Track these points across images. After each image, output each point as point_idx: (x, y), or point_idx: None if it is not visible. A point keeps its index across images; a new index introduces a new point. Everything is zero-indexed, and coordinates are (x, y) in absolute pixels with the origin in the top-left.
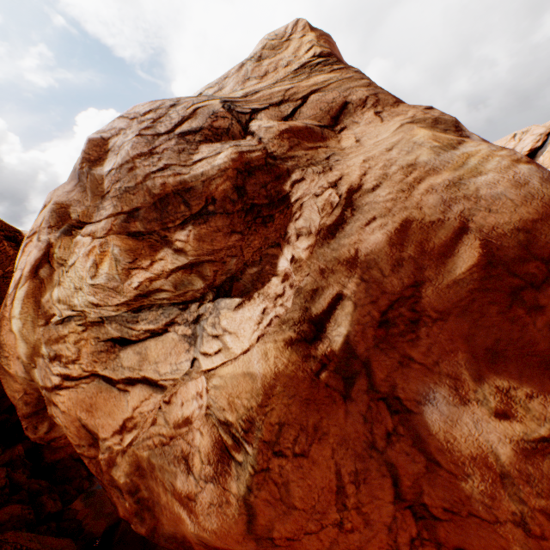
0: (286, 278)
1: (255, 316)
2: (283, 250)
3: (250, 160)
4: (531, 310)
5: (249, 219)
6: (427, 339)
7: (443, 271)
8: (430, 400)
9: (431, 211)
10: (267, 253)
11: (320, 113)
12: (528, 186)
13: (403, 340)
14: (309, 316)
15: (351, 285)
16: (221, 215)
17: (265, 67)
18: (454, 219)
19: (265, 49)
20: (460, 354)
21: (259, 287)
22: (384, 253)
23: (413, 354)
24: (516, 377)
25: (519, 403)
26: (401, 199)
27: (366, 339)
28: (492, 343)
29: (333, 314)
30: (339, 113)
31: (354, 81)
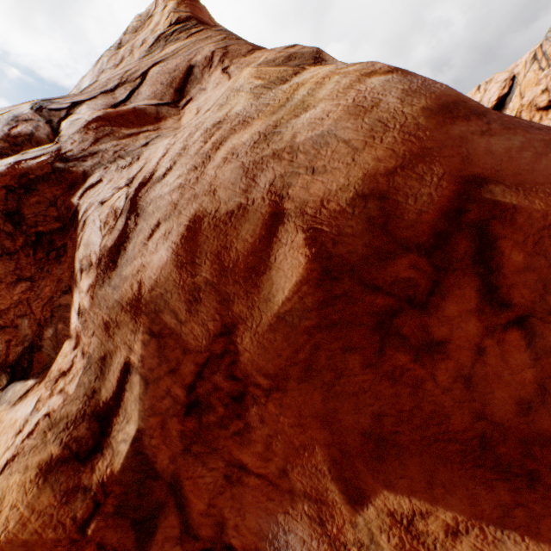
0: (78, 341)
1: (22, 418)
2: (73, 296)
3: (28, 169)
4: (422, 353)
5: (42, 256)
6: (263, 428)
7: (259, 301)
8: (280, 548)
9: (229, 193)
10: (60, 304)
11: (160, 88)
12: (378, 110)
13: (226, 434)
14: (95, 406)
15: (138, 346)
16: (0, 258)
17: (121, 53)
18: (261, 200)
19: (128, 34)
20: (319, 451)
21: (56, 358)
22: (173, 282)
23: (246, 458)
24: (425, 489)
25: (435, 549)
26: (191, 183)
27: (170, 439)
28: (372, 422)
29: (122, 398)
30: (184, 82)
31: (208, 39)
